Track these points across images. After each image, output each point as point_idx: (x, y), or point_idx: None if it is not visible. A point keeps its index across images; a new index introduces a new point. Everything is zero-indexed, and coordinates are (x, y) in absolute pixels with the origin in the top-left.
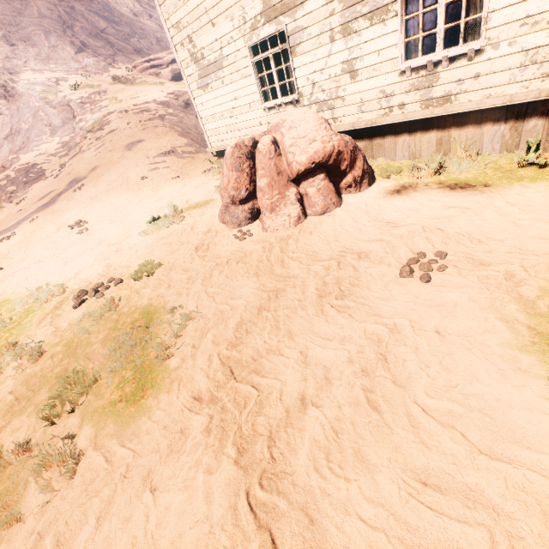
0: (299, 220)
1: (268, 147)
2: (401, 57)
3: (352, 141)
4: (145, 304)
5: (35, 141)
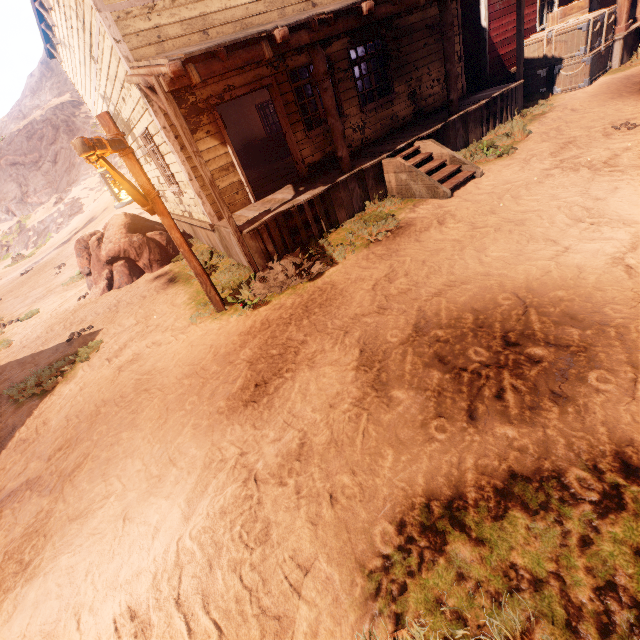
0: (104, 292)
1: (92, 244)
2: (166, 184)
3: (141, 240)
4: (7, 336)
5: (84, 175)
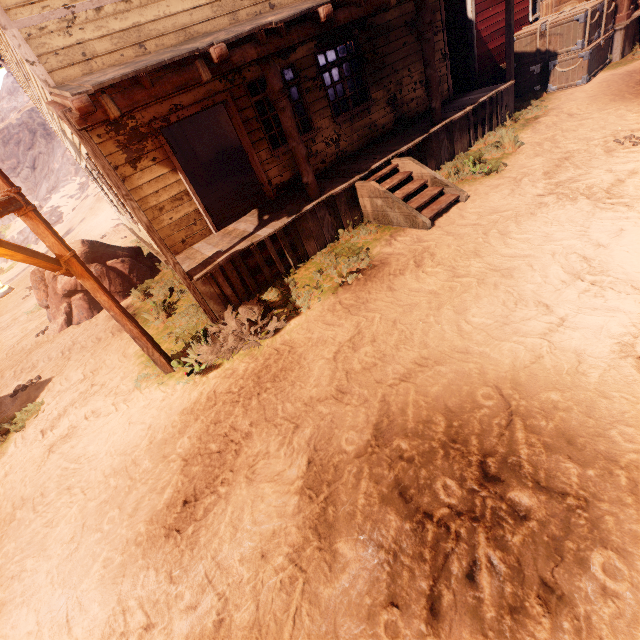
0: (63, 328)
1: (48, 276)
2: (122, 209)
3: (100, 270)
4: None
5: (63, 182)
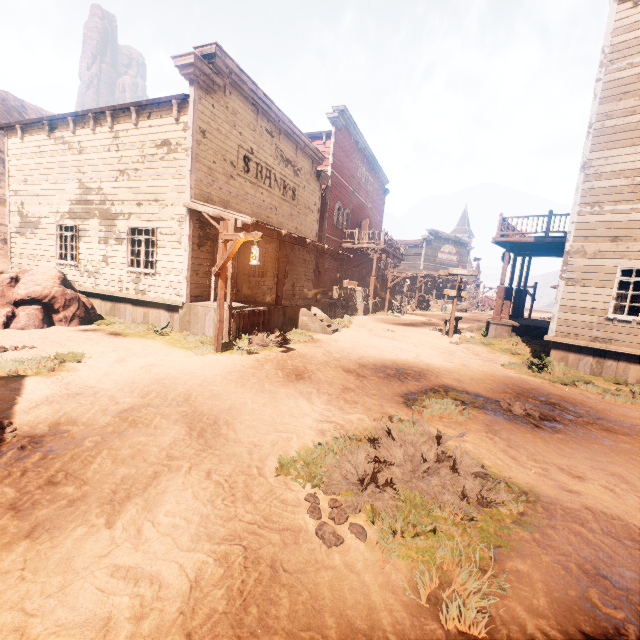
0: None
1: (4, 279)
2: (127, 264)
3: (75, 295)
4: None
5: None
